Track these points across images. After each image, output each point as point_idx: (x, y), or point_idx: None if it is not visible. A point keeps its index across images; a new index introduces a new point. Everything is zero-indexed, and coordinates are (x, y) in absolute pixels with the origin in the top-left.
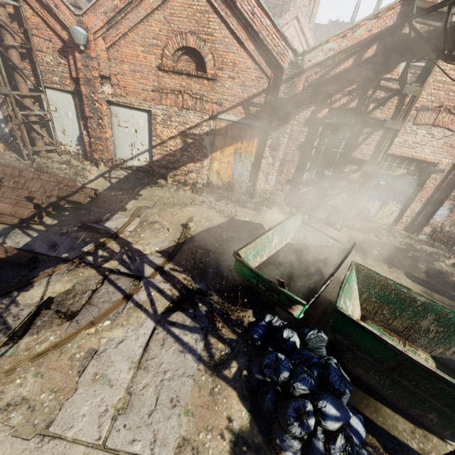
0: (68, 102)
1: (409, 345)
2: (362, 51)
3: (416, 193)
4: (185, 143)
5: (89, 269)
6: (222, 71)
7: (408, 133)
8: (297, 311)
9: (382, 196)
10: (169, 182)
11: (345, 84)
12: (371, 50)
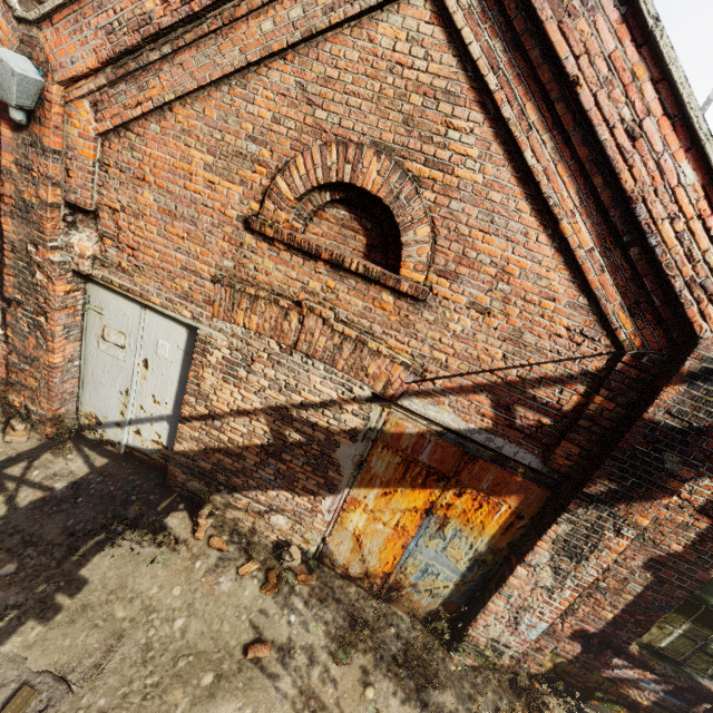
0: None
1: None
2: None
3: None
4: (278, 436)
5: None
6: (454, 282)
7: None
8: None
9: None
10: (200, 534)
11: None
12: None
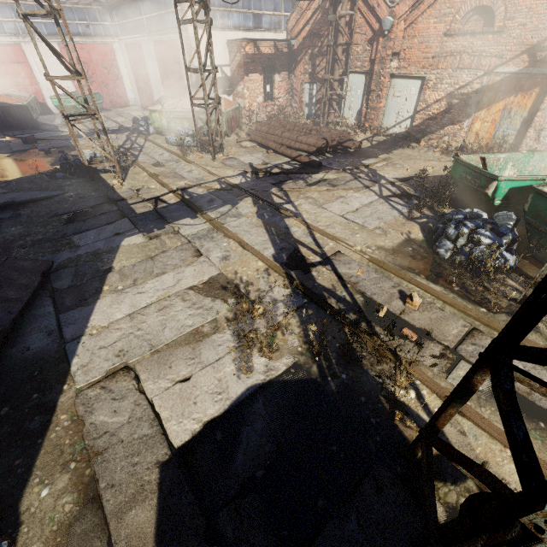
0: (361, 81)
1: None
2: None
3: None
4: (449, 104)
5: (347, 174)
6: (513, 20)
7: None
8: (492, 188)
9: None
10: (421, 144)
11: None
12: None
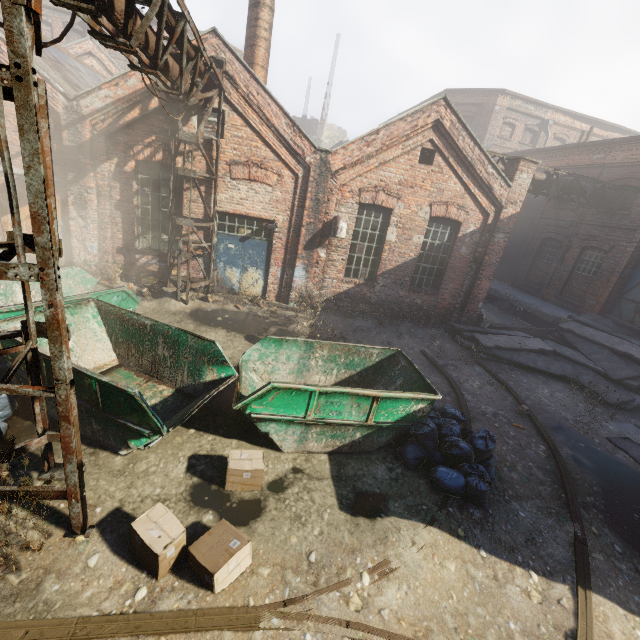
0: None
1: (153, 382)
2: (145, 102)
3: (270, 255)
4: None
5: None
6: None
7: (231, 188)
8: None
9: (238, 262)
10: None
11: (143, 135)
12: (155, 101)
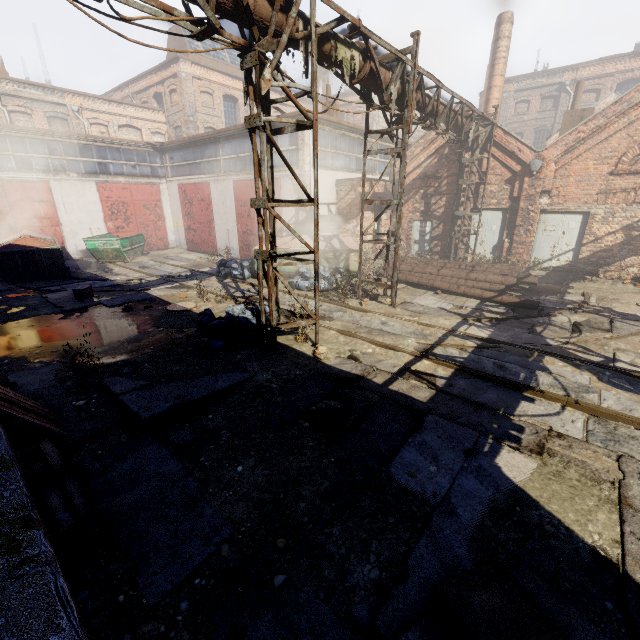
0: (496, 217)
1: None
2: None
3: None
4: (627, 236)
5: (589, 314)
6: None
7: None
8: None
9: None
10: (601, 277)
11: None
12: None
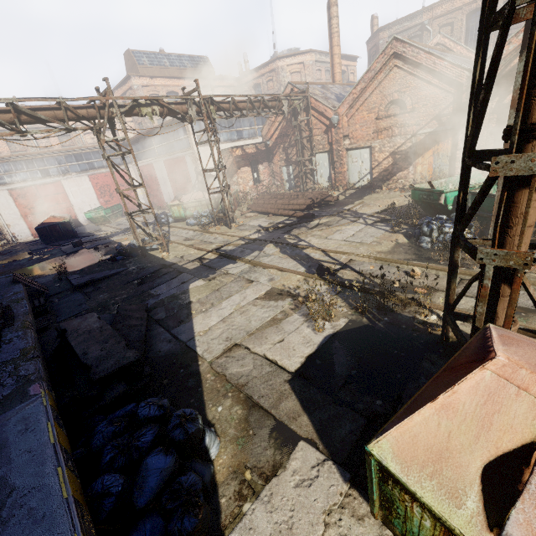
0: (325, 157)
1: None
2: None
3: None
4: (394, 159)
5: (336, 217)
6: (418, 104)
7: None
8: (442, 199)
9: None
10: (383, 189)
11: None
12: None
